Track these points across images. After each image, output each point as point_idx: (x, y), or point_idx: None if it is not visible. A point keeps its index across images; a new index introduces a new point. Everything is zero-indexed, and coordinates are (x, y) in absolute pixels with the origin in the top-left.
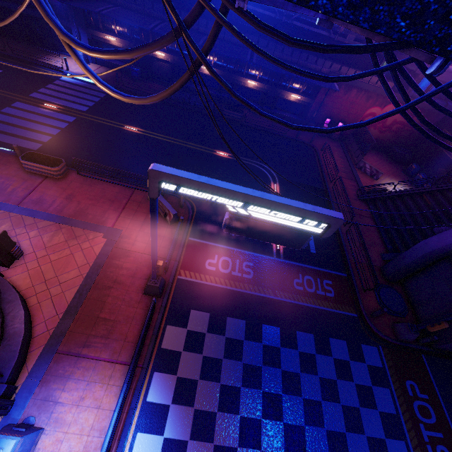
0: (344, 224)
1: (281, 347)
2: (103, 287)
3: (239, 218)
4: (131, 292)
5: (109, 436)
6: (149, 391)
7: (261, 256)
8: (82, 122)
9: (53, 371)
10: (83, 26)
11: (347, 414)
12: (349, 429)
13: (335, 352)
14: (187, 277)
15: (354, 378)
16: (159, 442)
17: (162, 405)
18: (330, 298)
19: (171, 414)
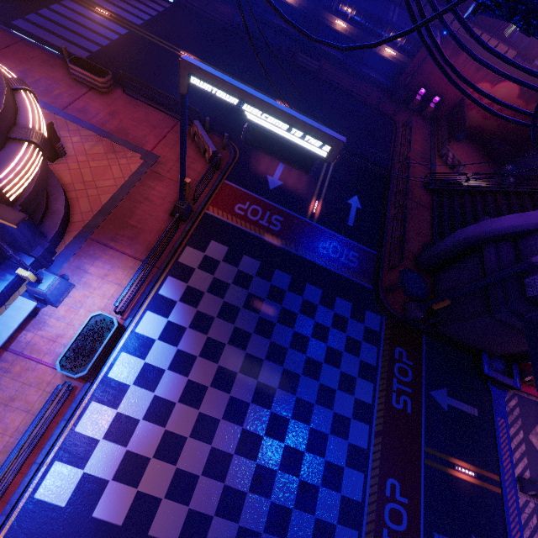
0: (395, 207)
1: (287, 291)
2: (134, 201)
3: (255, 128)
4: (159, 211)
5: (124, 293)
6: (162, 288)
7: (294, 214)
8: (134, 37)
9: (85, 250)
10: None
11: (330, 352)
12: (327, 361)
13: (338, 308)
14: (214, 214)
15: (347, 331)
16: (164, 322)
17: (171, 299)
18: (351, 267)
19: (177, 308)
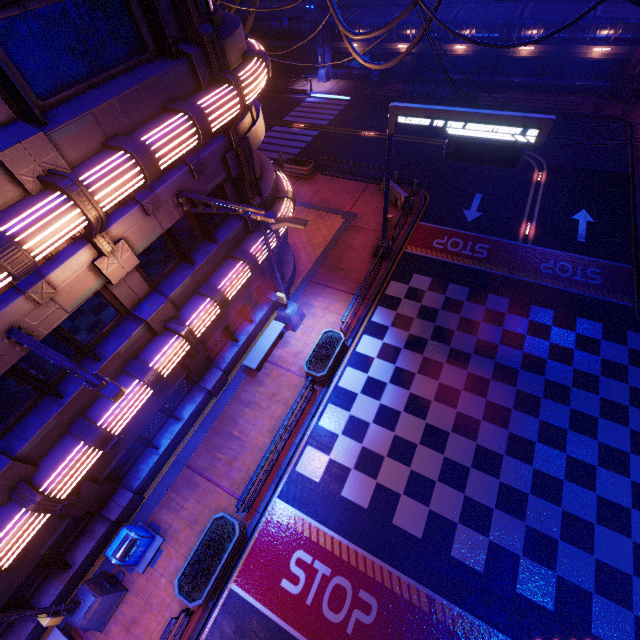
0: None
1: (507, 313)
2: (341, 250)
3: (457, 140)
4: (363, 255)
5: (347, 312)
6: (373, 316)
7: (501, 240)
8: (324, 134)
9: (309, 290)
10: (328, 41)
11: (579, 376)
12: (577, 386)
13: (582, 329)
14: (413, 251)
15: (601, 354)
16: (379, 343)
17: (383, 325)
18: (592, 285)
19: (390, 332)
